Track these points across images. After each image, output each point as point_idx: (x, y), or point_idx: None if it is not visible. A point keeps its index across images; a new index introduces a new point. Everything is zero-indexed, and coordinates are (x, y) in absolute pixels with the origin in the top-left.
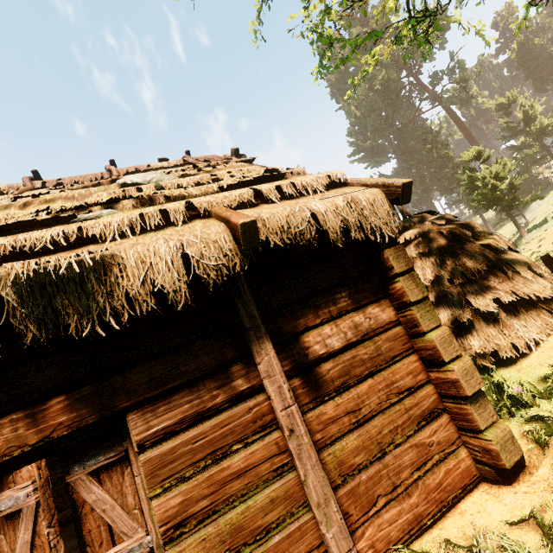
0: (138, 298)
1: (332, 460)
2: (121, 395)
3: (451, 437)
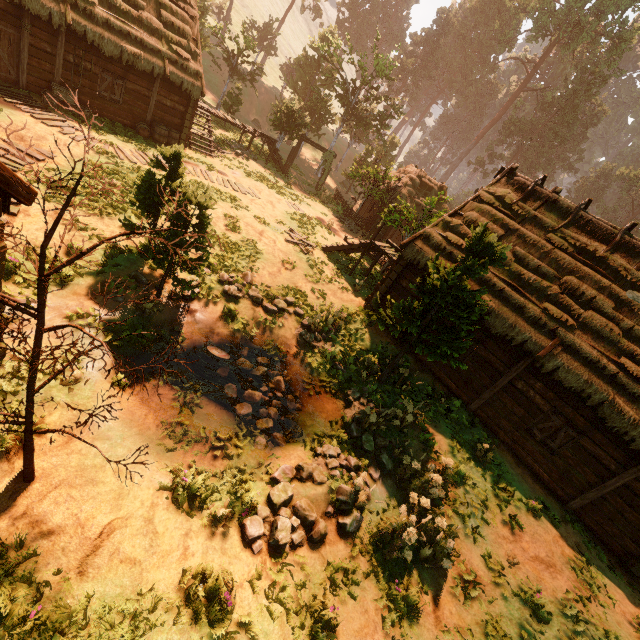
0: (626, 436)
1: (600, 500)
2: (591, 433)
3: (632, 551)
